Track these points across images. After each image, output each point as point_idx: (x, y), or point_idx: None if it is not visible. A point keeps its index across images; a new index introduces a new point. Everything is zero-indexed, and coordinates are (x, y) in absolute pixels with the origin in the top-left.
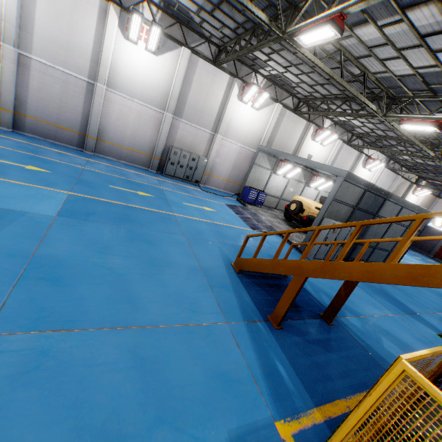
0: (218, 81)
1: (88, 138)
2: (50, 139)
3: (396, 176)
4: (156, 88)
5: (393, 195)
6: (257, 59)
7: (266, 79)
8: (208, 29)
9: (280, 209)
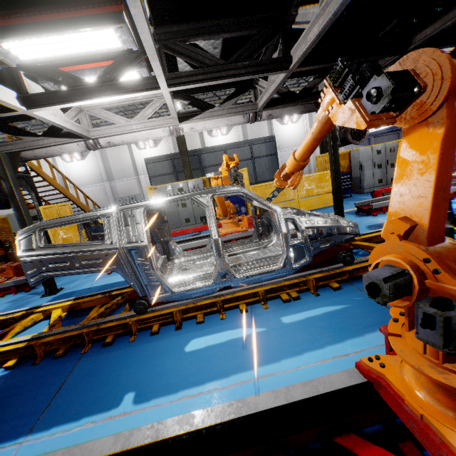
0: (122, 149)
1: None
2: None
3: None
4: (93, 174)
5: (202, 149)
6: None
7: None
8: None
9: None
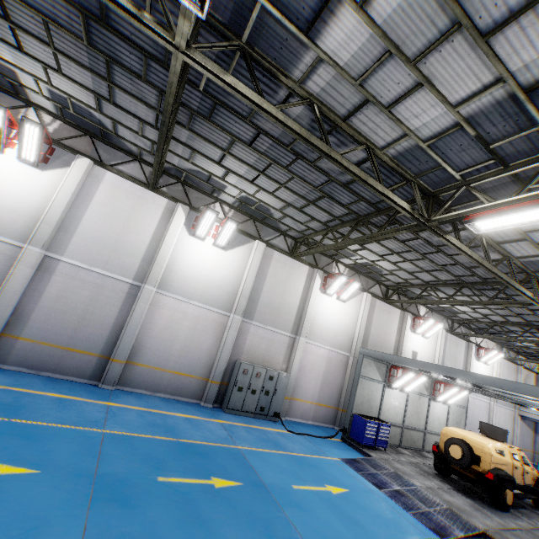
0: (296, 273)
1: (112, 363)
2: (47, 370)
3: (516, 367)
4: (222, 286)
5: None
6: (344, 249)
7: (348, 267)
8: (288, 223)
9: (406, 446)
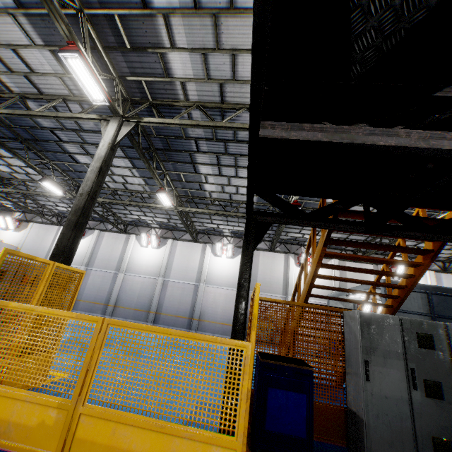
0: (277, 260)
1: (193, 320)
2: (171, 326)
3: None
4: (235, 276)
5: None
6: (297, 238)
7: None
8: None
9: None
